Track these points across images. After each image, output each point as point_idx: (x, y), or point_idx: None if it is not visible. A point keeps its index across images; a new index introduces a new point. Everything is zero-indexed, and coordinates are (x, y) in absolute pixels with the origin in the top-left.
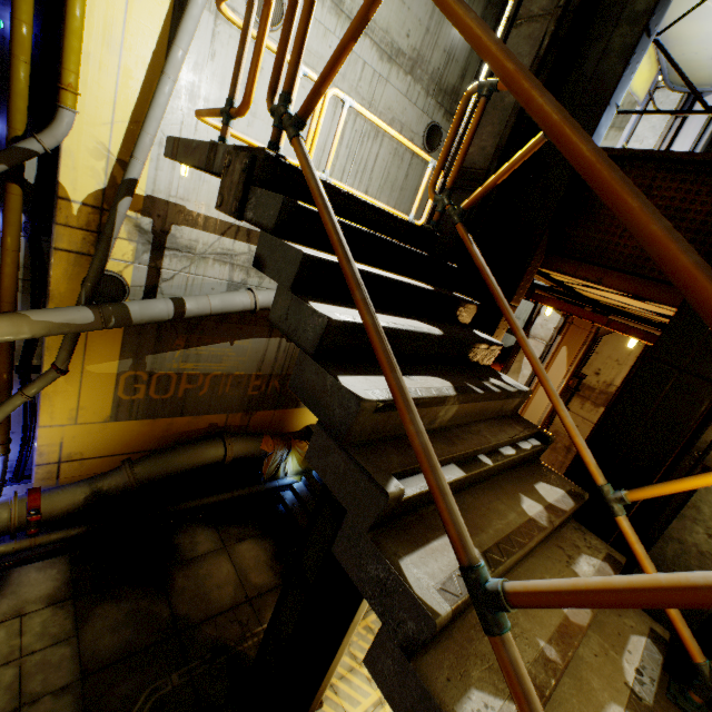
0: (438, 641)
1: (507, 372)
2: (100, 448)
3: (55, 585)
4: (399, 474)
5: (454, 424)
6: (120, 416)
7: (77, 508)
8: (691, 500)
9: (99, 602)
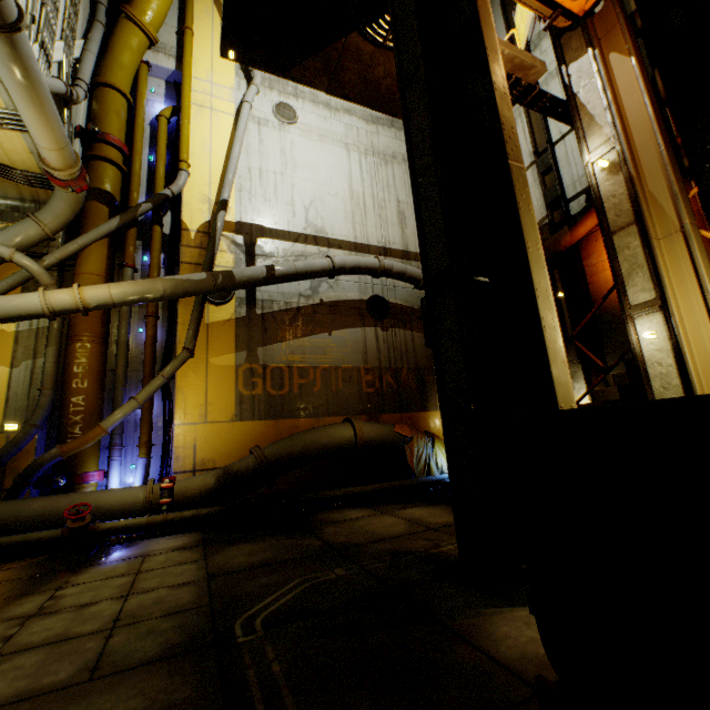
0: None
1: (582, 132)
2: (230, 456)
3: (184, 542)
4: None
5: None
6: (244, 415)
7: (209, 490)
8: None
9: (232, 545)
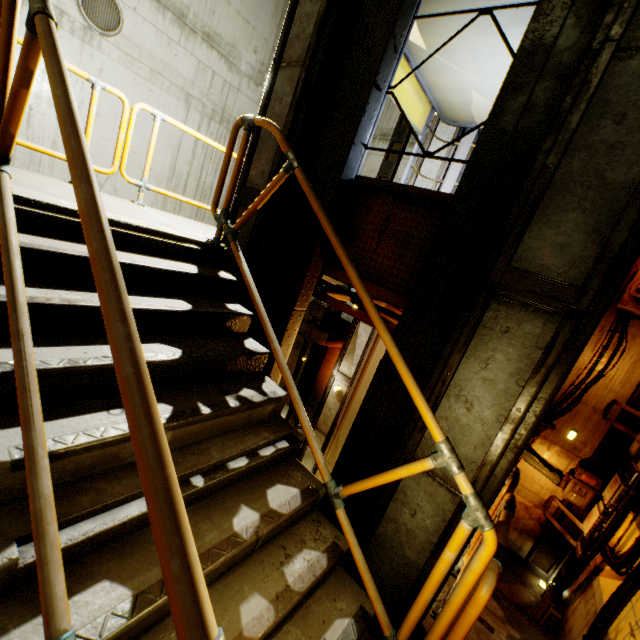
0: None
1: (345, 352)
2: None
3: None
4: None
5: (178, 446)
6: None
7: None
8: (401, 485)
9: None
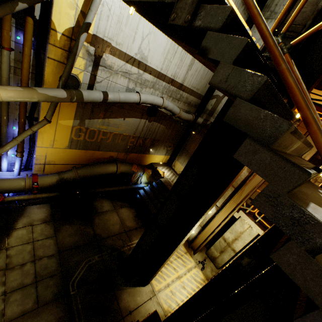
0: None
1: None
2: (62, 160)
3: (45, 215)
4: None
5: (291, 154)
6: (72, 147)
7: (53, 185)
8: None
9: (64, 224)
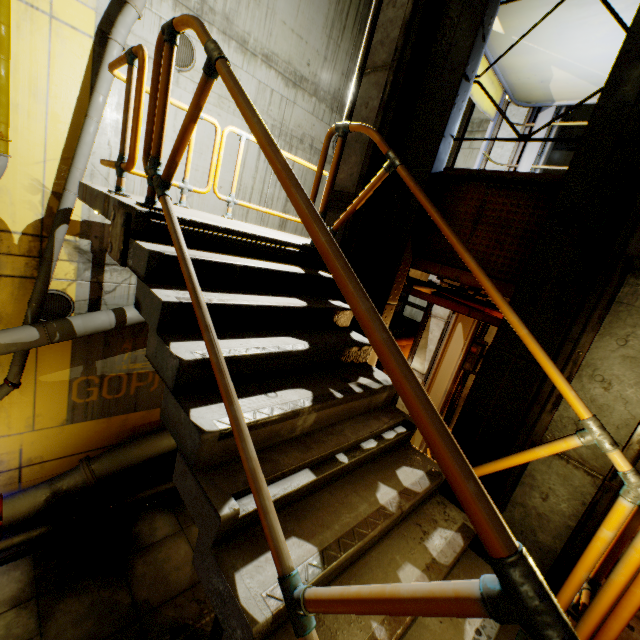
0: (274, 639)
1: (417, 348)
2: (59, 450)
3: (18, 587)
4: (244, 491)
5: (318, 427)
6: (76, 418)
7: (38, 510)
8: (527, 469)
9: (62, 598)
